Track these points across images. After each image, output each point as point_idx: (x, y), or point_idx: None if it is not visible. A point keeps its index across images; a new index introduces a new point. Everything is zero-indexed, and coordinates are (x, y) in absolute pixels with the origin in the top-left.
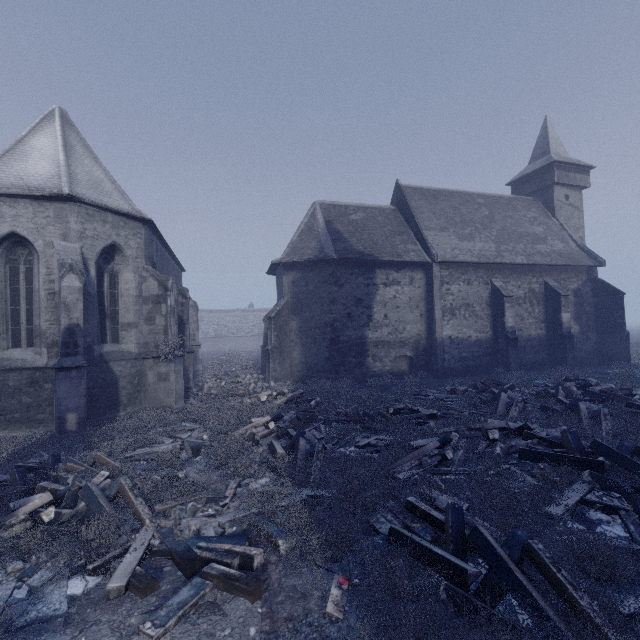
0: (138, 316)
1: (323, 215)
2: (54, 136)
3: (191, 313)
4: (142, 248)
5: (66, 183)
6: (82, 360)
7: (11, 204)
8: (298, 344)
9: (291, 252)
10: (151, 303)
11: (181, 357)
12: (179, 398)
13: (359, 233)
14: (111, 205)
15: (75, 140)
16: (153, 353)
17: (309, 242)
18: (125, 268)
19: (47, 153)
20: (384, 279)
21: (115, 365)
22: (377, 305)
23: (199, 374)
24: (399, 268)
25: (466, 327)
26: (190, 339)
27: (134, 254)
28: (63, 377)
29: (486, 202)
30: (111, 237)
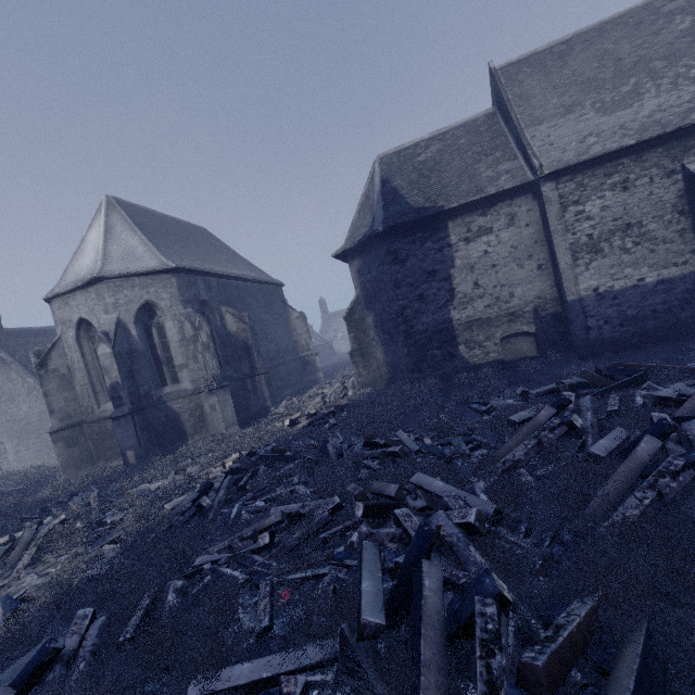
0: (186, 357)
1: (381, 174)
2: (100, 226)
3: (299, 324)
4: (176, 296)
5: (100, 266)
6: (127, 409)
7: (73, 298)
8: (378, 342)
9: (350, 237)
10: (192, 343)
11: (226, 387)
12: (231, 425)
13: (424, 179)
14: (136, 269)
15: (116, 220)
16: (203, 387)
17: (364, 217)
18: (166, 318)
19: (94, 244)
20: (464, 233)
21: (173, 404)
22: (459, 272)
23: (320, 382)
24: (486, 208)
25: (629, 265)
26: (304, 350)
27: (169, 304)
28: (116, 424)
29: (689, 1)
30: (143, 297)
